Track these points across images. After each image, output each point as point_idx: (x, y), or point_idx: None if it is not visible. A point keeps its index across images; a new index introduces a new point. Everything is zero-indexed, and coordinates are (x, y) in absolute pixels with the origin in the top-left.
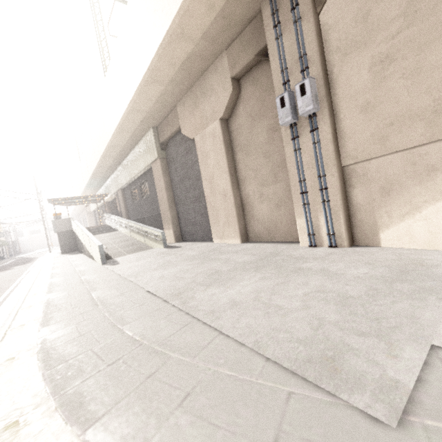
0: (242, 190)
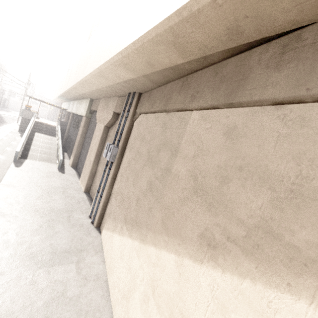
0: (98, 166)
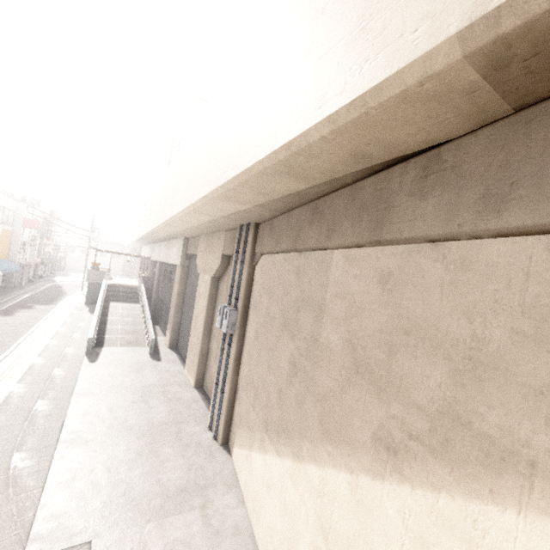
0: (210, 342)
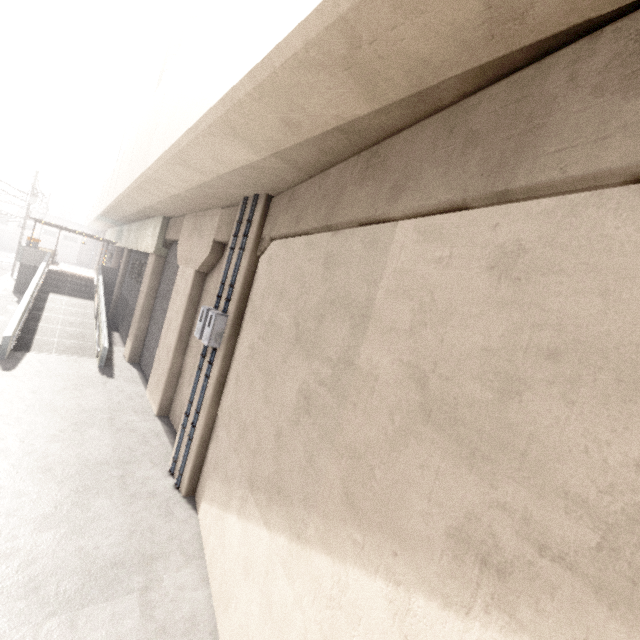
0: (185, 358)
